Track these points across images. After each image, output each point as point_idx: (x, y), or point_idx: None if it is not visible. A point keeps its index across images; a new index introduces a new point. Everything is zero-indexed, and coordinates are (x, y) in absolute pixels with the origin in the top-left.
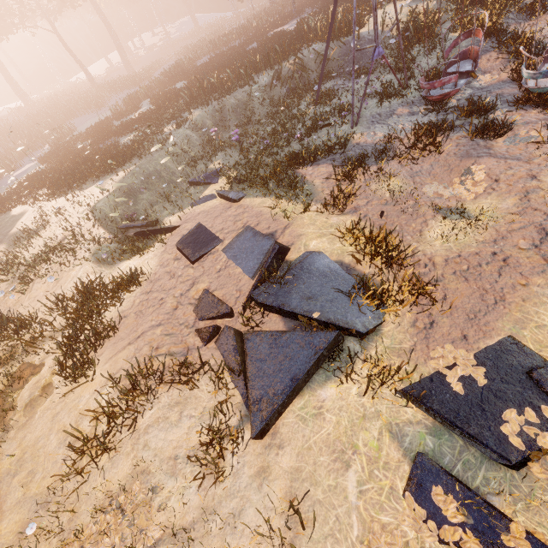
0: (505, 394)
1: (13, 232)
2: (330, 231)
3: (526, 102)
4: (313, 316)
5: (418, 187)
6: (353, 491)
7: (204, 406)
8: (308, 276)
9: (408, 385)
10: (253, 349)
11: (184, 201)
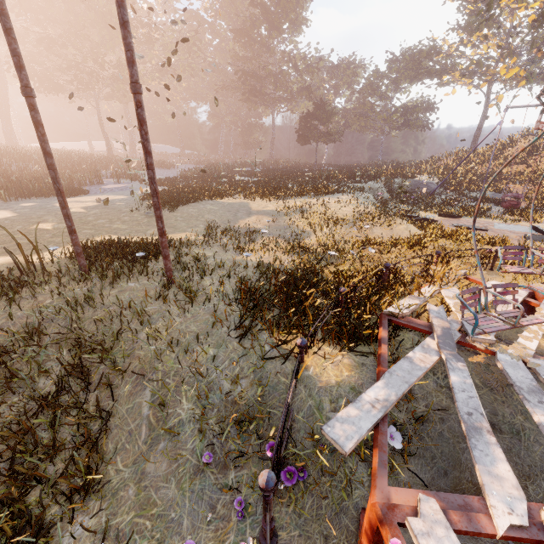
0: None
1: (257, 210)
2: None
3: None
4: None
5: None
6: None
7: None
8: None
9: None
10: None
11: None
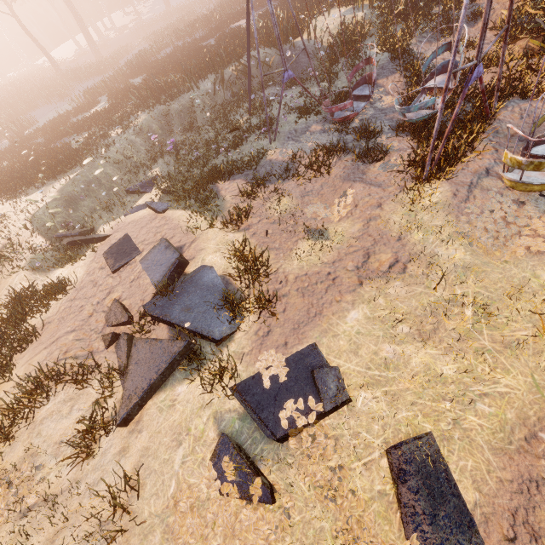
0: (293, 388)
1: None
2: (225, 247)
3: (405, 129)
4: (185, 326)
5: (303, 207)
6: (178, 462)
7: (93, 401)
8: (194, 289)
9: (238, 382)
10: (136, 354)
11: (120, 210)
